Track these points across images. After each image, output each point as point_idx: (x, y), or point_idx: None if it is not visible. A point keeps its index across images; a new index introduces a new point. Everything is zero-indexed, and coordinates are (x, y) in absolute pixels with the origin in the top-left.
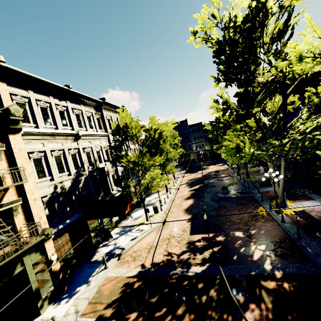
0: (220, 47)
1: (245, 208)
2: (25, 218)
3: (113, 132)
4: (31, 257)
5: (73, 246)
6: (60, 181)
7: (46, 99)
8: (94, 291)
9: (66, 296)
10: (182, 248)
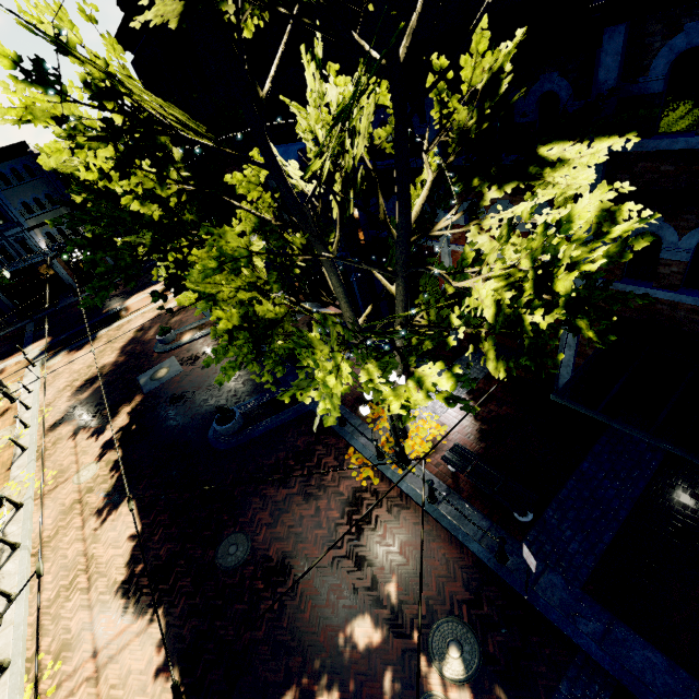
0: None
1: (316, 477)
2: None
3: None
4: None
5: None
6: None
7: None
8: None
9: None
10: None
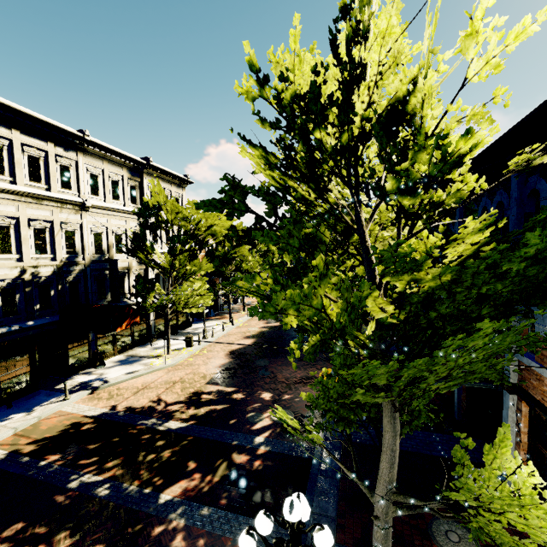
0: None
1: (307, 366)
2: None
3: (139, 212)
4: None
5: (31, 360)
6: (34, 265)
7: (42, 145)
8: (29, 422)
9: None
10: (180, 397)
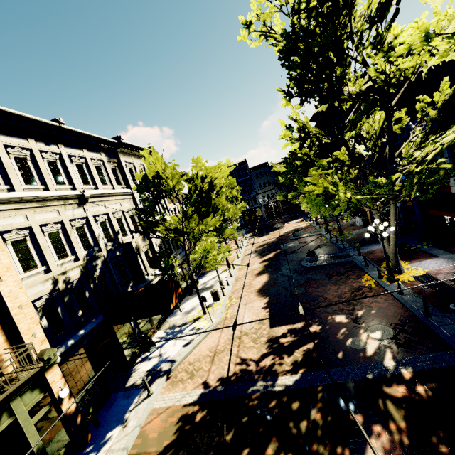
0: (289, 43)
1: (343, 280)
2: (8, 339)
3: (139, 187)
4: (25, 399)
5: (95, 369)
6: (62, 272)
7: (23, 143)
8: (134, 436)
9: (91, 450)
10: (261, 350)
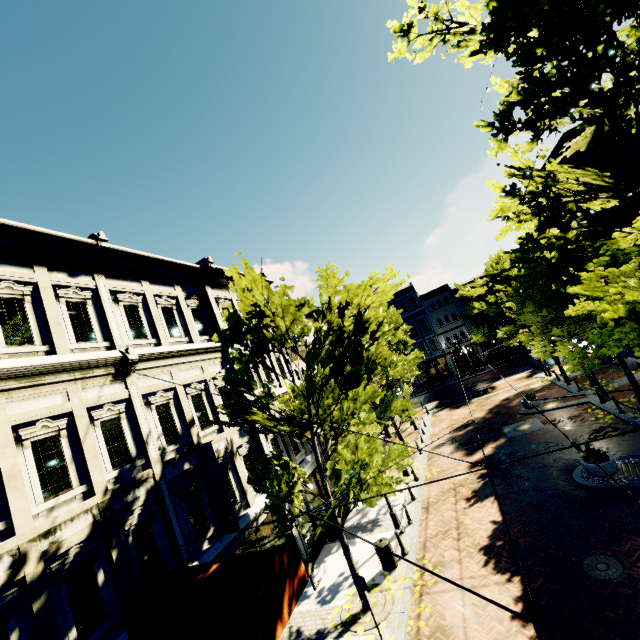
0: (504, 3)
1: None
2: None
3: (224, 336)
4: None
5: None
6: (43, 531)
7: (23, 274)
8: None
9: None
10: None
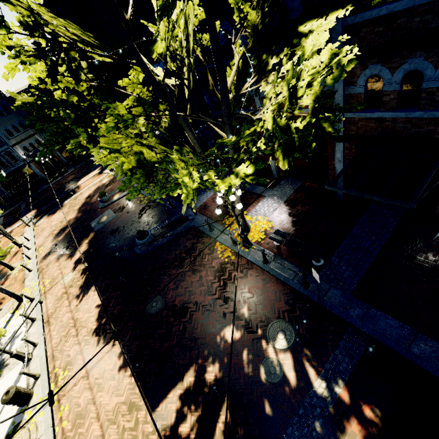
0: None
1: (199, 261)
2: None
3: None
4: None
5: None
6: None
7: None
8: None
9: None
10: None
